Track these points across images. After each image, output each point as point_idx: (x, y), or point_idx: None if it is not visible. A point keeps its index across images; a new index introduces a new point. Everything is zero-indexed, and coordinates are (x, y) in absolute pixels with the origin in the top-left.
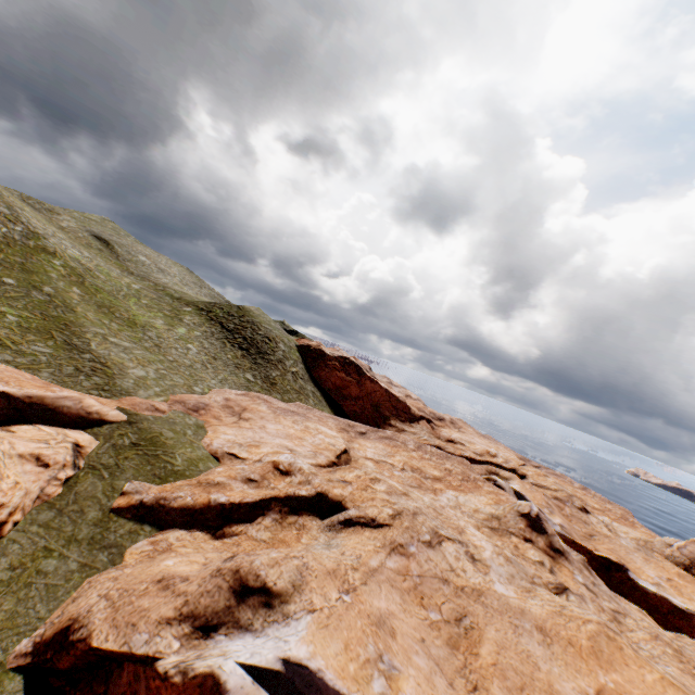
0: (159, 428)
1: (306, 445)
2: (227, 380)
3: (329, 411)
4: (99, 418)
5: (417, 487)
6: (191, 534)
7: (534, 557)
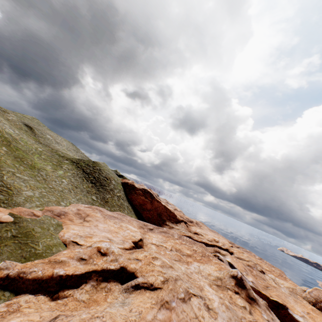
0: (32, 226)
1: (119, 236)
2: (81, 199)
3: (135, 216)
4: None
5: (178, 260)
6: (36, 297)
7: (241, 304)
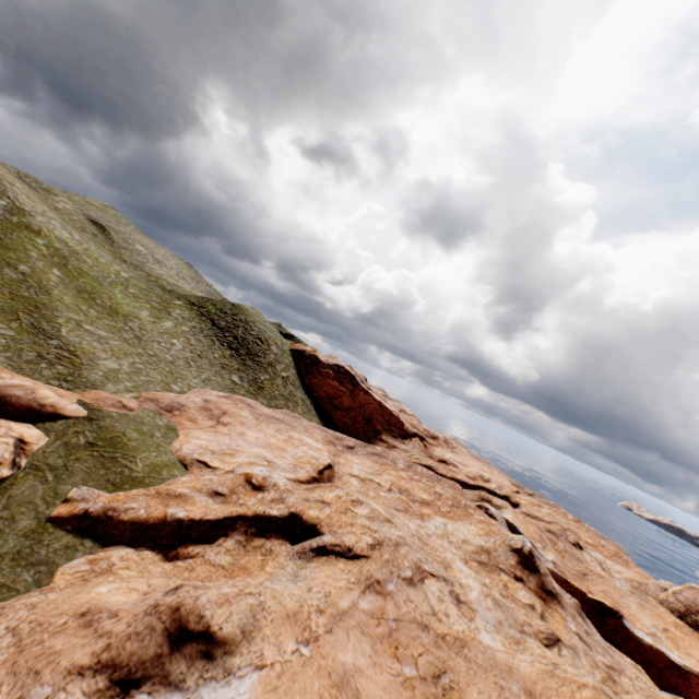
0: (122, 427)
1: (287, 457)
2: (211, 380)
3: (318, 420)
4: (53, 412)
5: (403, 510)
6: (139, 554)
7: (525, 599)
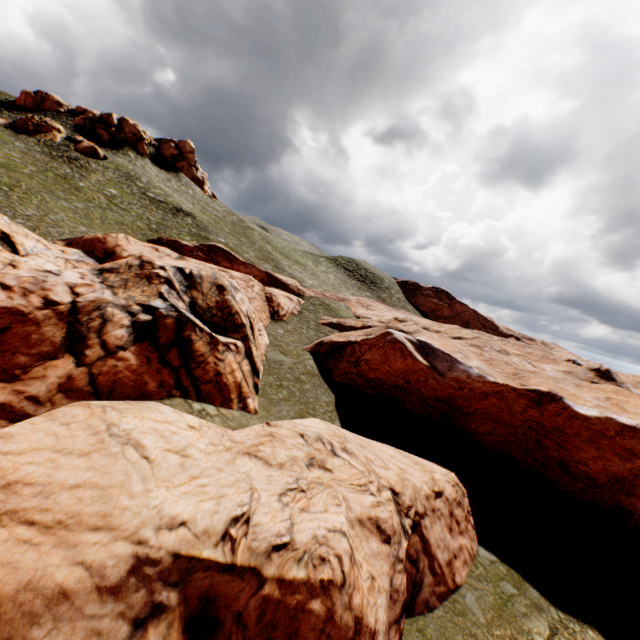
0: (328, 302)
1: None
2: (354, 295)
3: None
4: (302, 293)
5: None
6: None
7: None
